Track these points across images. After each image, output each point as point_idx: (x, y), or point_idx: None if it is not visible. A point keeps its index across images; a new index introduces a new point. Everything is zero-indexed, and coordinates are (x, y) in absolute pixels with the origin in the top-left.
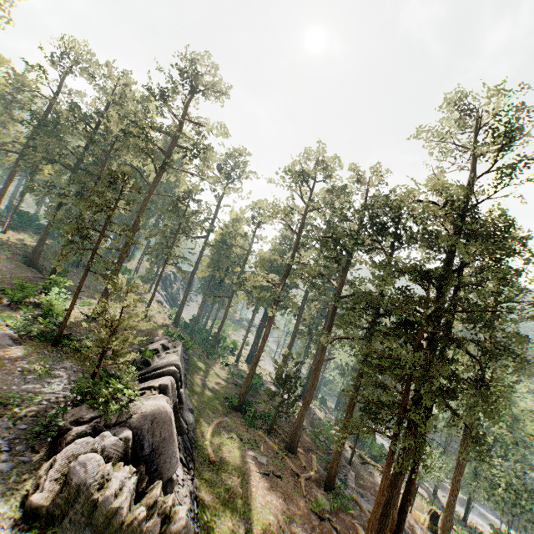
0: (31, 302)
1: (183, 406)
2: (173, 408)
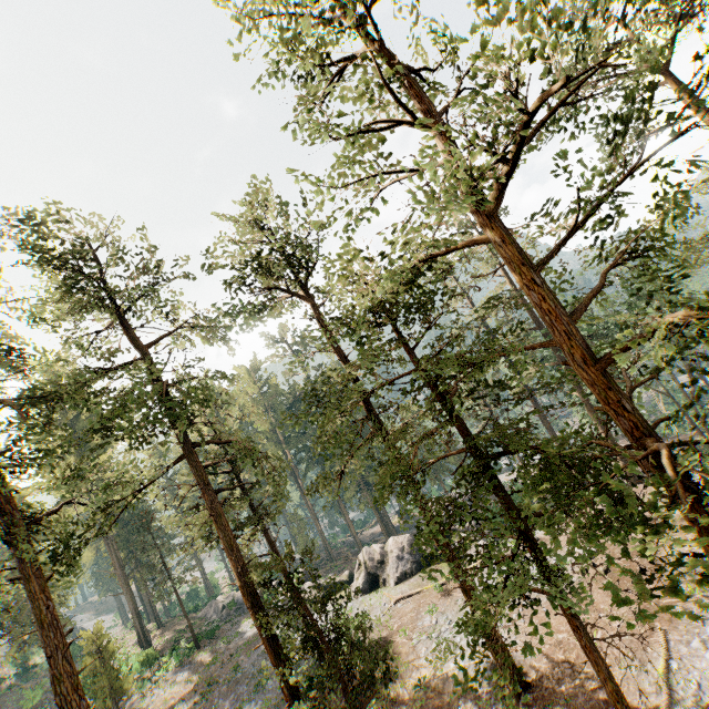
0: None
1: None
2: None
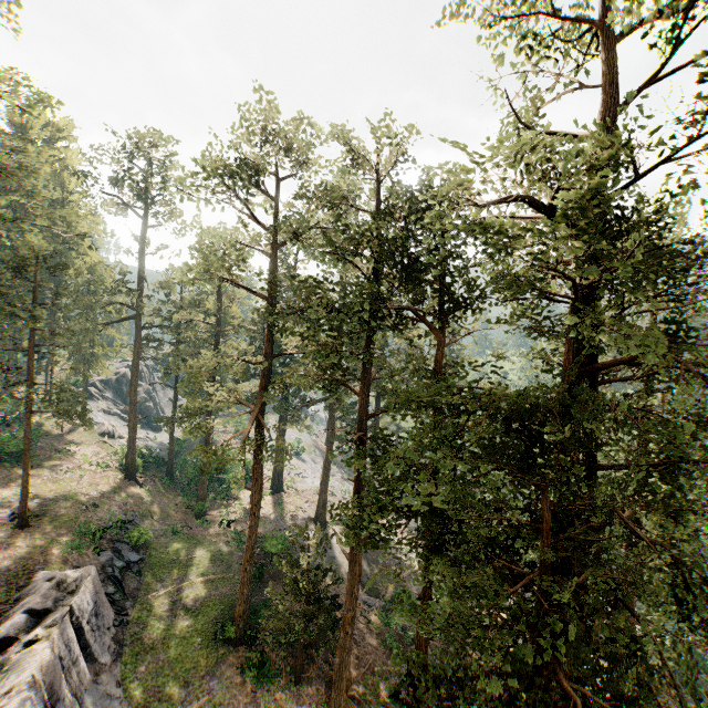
0: None
1: None
2: None
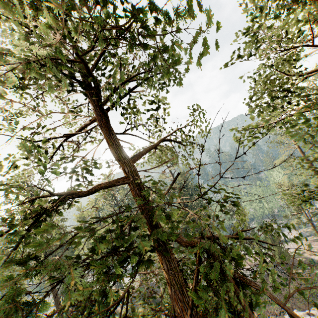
0: None
1: None
2: None
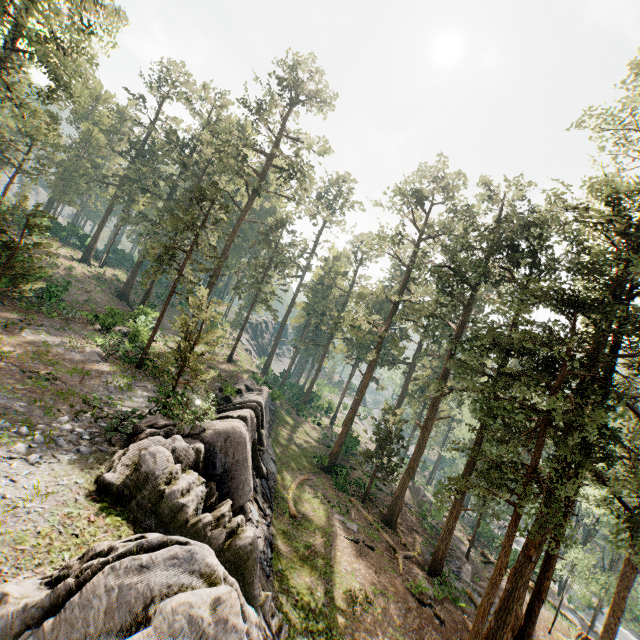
0: (119, 331)
1: (263, 449)
2: (252, 445)
